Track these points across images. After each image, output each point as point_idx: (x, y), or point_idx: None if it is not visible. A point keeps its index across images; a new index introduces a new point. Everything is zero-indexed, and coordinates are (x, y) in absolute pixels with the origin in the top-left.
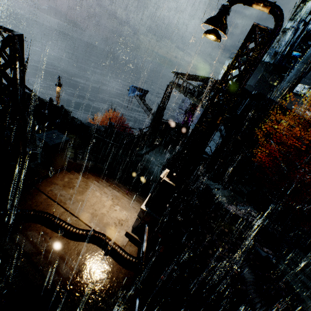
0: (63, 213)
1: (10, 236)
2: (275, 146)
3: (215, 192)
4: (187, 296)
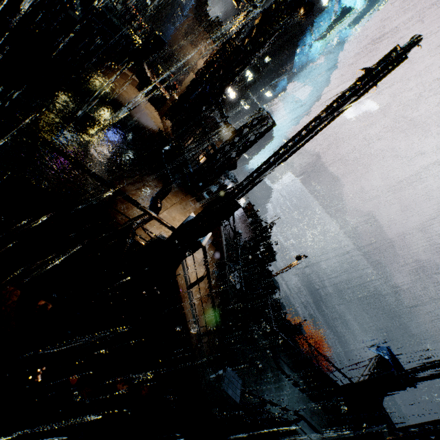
0: (172, 201)
1: (153, 174)
2: None
3: None
4: None
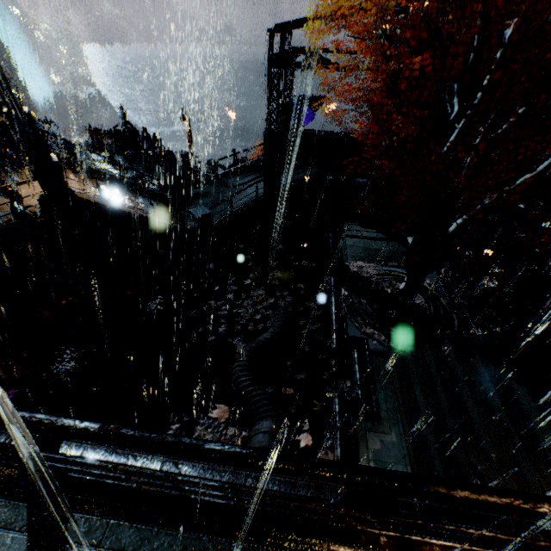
0: None
1: None
2: (384, 86)
3: (346, 239)
4: (141, 316)
